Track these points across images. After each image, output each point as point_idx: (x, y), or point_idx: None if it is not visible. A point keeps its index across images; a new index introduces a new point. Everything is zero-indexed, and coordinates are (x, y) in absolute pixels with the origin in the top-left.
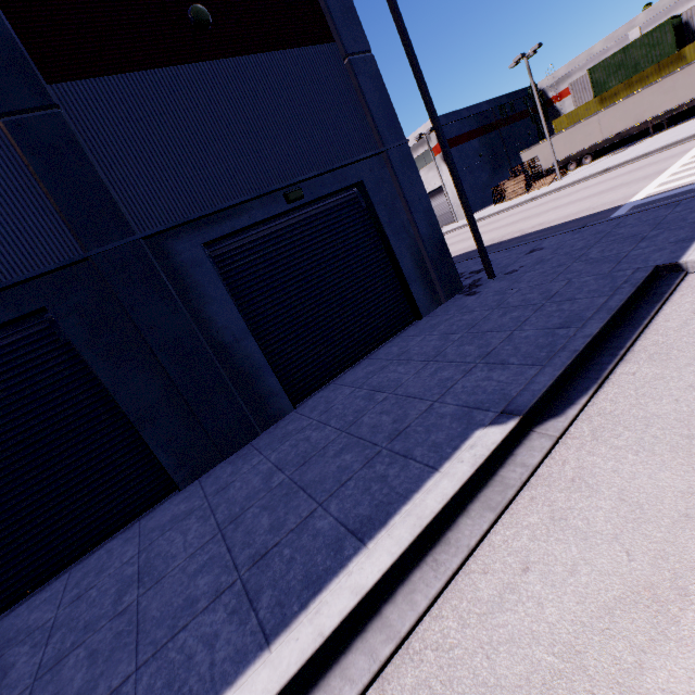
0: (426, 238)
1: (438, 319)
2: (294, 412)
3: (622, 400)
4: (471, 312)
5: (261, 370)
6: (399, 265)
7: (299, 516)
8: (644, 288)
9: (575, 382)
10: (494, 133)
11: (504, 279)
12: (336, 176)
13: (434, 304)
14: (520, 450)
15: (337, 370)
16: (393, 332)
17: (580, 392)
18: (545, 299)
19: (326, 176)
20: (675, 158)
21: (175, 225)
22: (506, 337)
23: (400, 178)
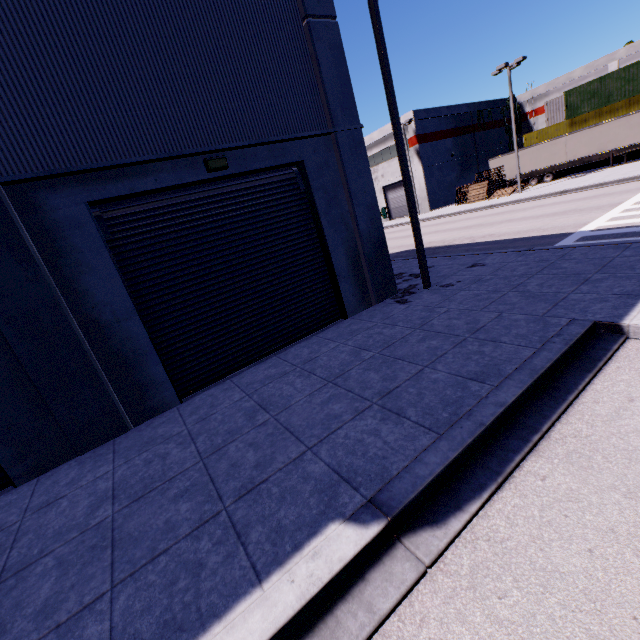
0: (365, 234)
1: (360, 325)
2: (177, 408)
3: (522, 522)
4: (394, 325)
5: (144, 357)
6: (330, 259)
7: (80, 599)
8: (577, 347)
9: (471, 470)
10: (469, 135)
11: (438, 292)
12: (272, 150)
13: (363, 305)
14: (375, 573)
15: (242, 363)
16: (314, 328)
17: (473, 491)
18: (470, 331)
19: (260, 148)
20: (630, 193)
21: (48, 174)
22: (415, 373)
23: (346, 165)
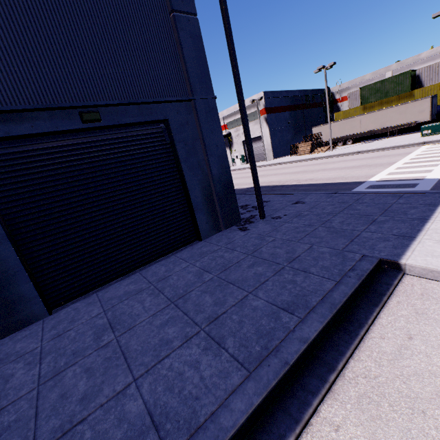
0: (216, 177)
1: (208, 248)
2: (43, 320)
3: None
4: (233, 250)
5: (14, 276)
6: (189, 195)
7: None
8: (367, 280)
9: (273, 415)
10: (300, 111)
11: (269, 223)
12: (141, 109)
13: (215, 230)
14: None
15: (111, 277)
16: (175, 248)
17: None
18: (288, 260)
19: (131, 107)
20: (401, 156)
21: None
22: (241, 299)
23: (202, 125)
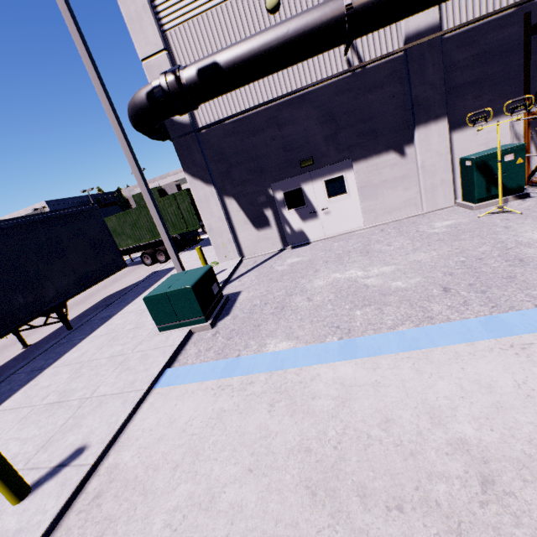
0: None
1: None
2: None
3: None
4: None
5: None
6: None
7: None
8: None
9: None
10: None
11: None
12: None
13: None
14: None
15: None
16: None
17: None
18: None
19: None
20: None
21: None
22: None
23: None
